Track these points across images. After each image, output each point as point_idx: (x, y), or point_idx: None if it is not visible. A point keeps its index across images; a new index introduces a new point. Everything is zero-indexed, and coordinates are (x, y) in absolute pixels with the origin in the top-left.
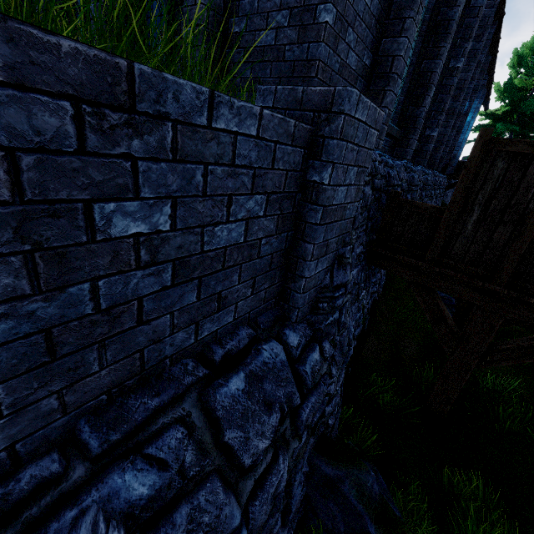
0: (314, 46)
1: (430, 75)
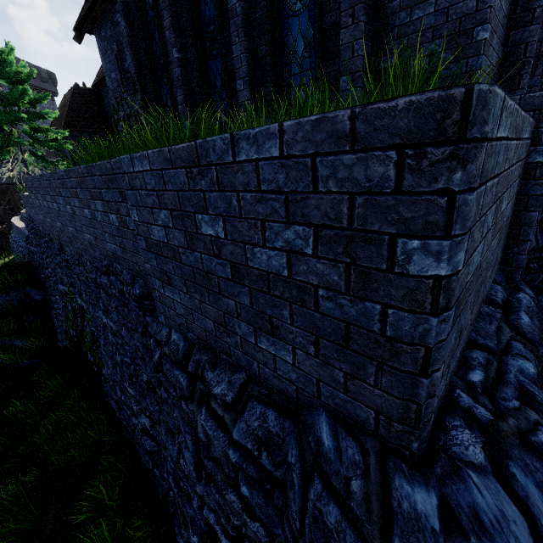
0: (473, 60)
1: (540, 44)
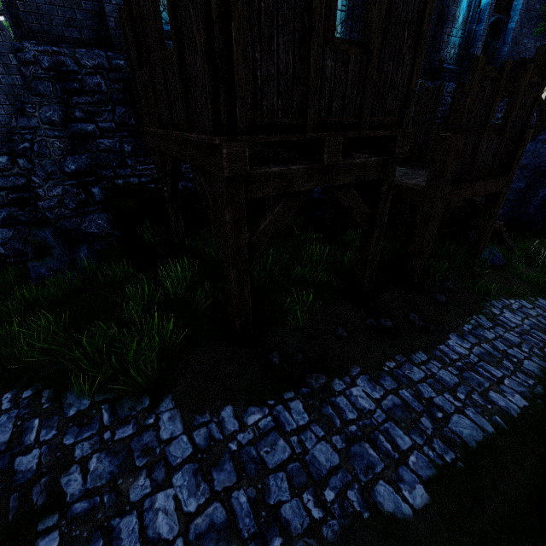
0: None
1: None
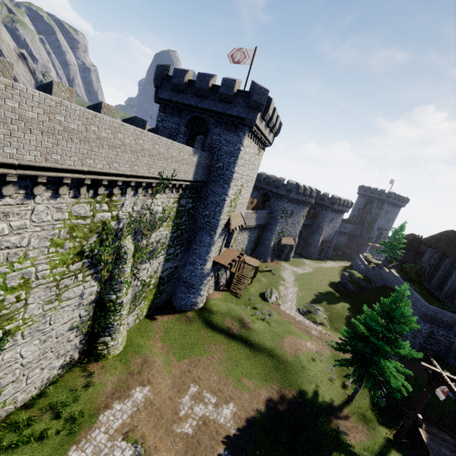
0: None
1: None
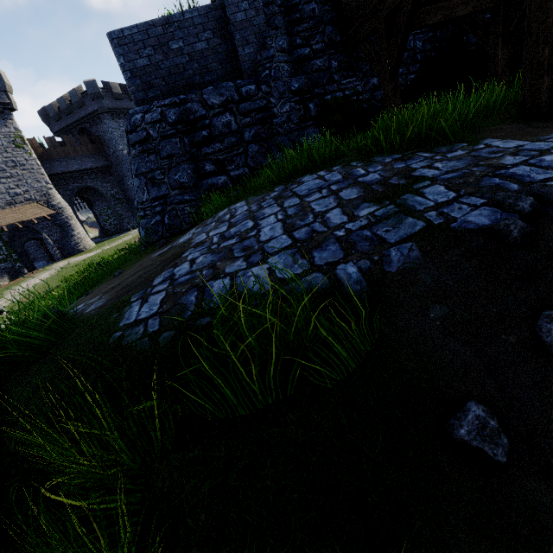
0: None
1: None
